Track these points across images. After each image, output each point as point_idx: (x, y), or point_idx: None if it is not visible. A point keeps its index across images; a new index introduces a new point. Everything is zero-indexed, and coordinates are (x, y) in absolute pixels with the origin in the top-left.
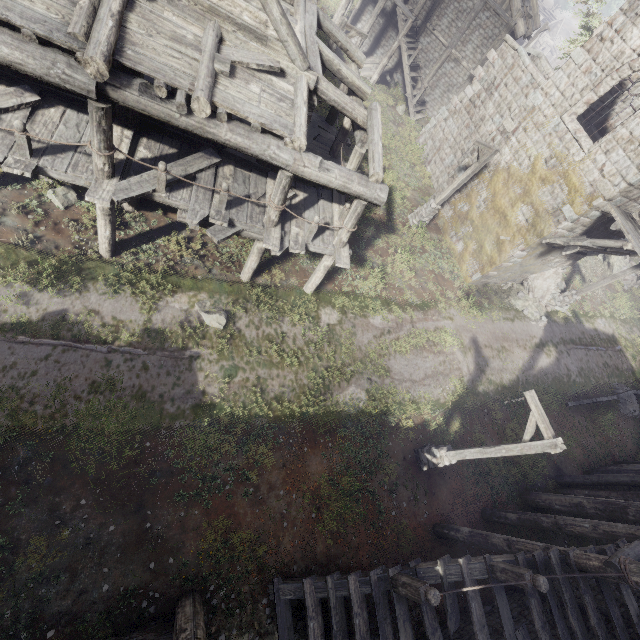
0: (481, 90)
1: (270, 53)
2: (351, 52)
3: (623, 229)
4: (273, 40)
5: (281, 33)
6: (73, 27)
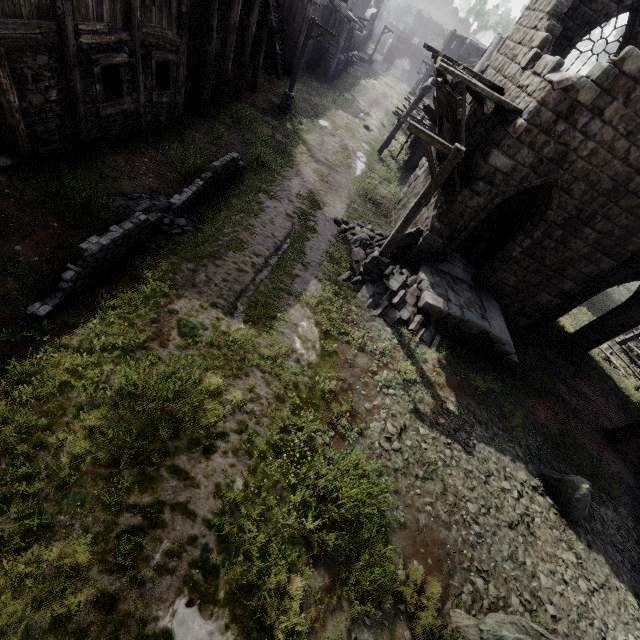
0: None
1: None
2: None
3: None
4: None
5: None
6: None
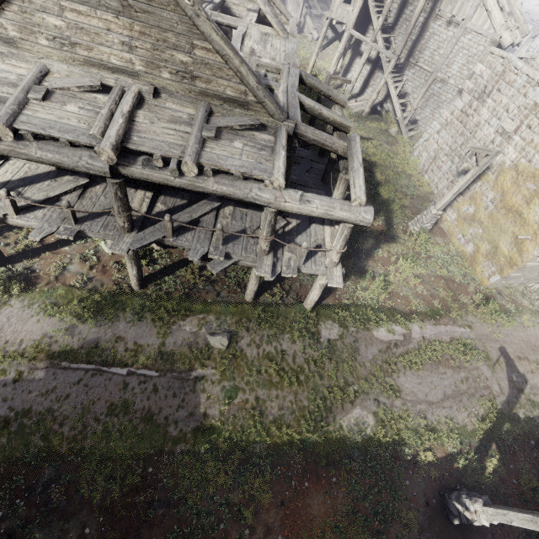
0: (472, 100)
1: (252, 114)
2: (333, 97)
3: None
4: (253, 103)
5: (259, 97)
6: (94, 130)
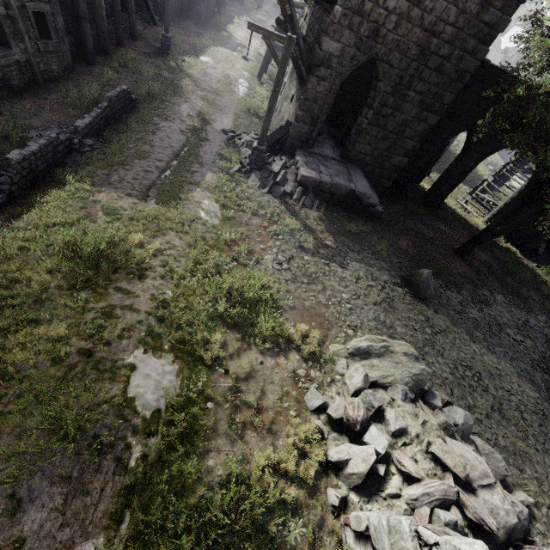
0: None
1: None
2: None
3: None
4: None
5: None
6: None
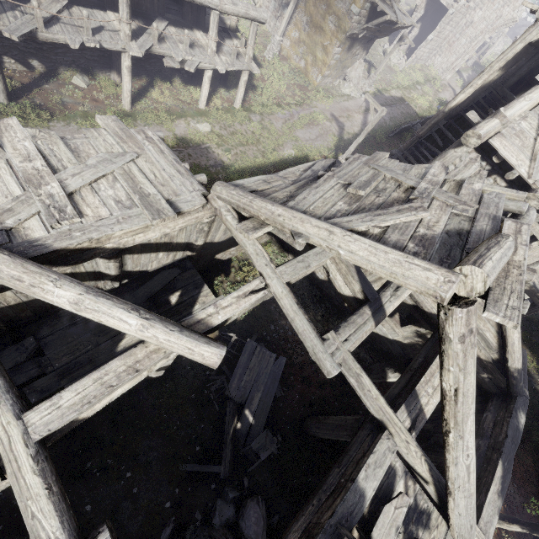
0: None
1: None
2: None
3: (383, 8)
4: None
5: None
6: None
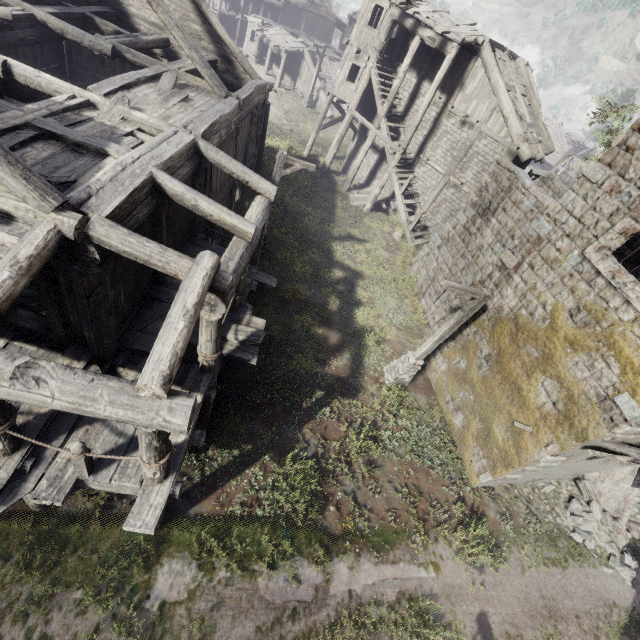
0: (476, 216)
1: None
2: (253, 183)
3: None
4: None
5: None
6: None
